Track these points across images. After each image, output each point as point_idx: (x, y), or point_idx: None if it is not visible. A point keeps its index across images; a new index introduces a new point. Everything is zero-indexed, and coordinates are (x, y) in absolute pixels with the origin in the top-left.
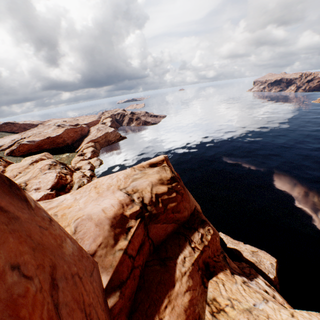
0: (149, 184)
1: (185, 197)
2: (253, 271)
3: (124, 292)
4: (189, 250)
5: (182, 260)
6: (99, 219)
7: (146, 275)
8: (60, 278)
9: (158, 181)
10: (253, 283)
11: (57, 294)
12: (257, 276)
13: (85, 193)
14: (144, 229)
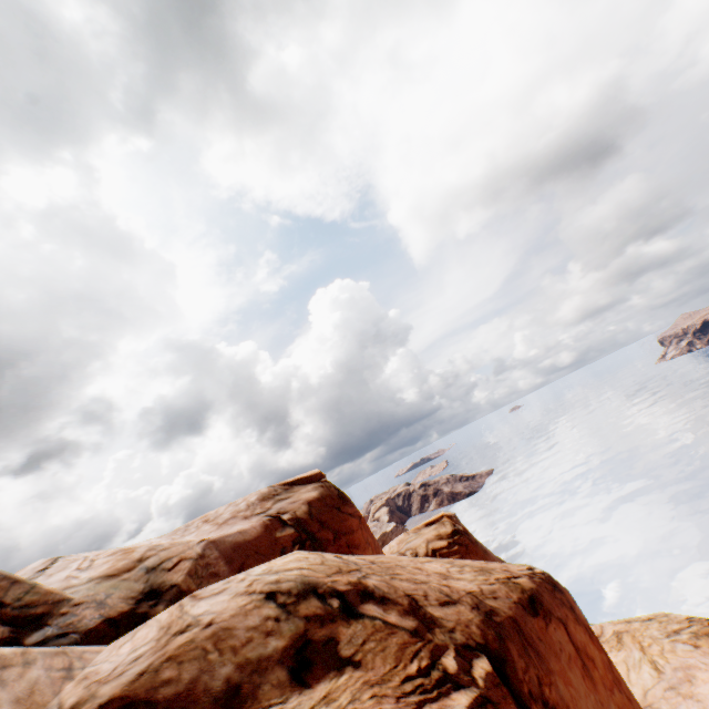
0: (424, 540)
1: (472, 548)
2: None
3: None
4: None
5: None
6: None
7: None
8: None
9: (435, 536)
10: None
11: None
12: None
13: None
14: None
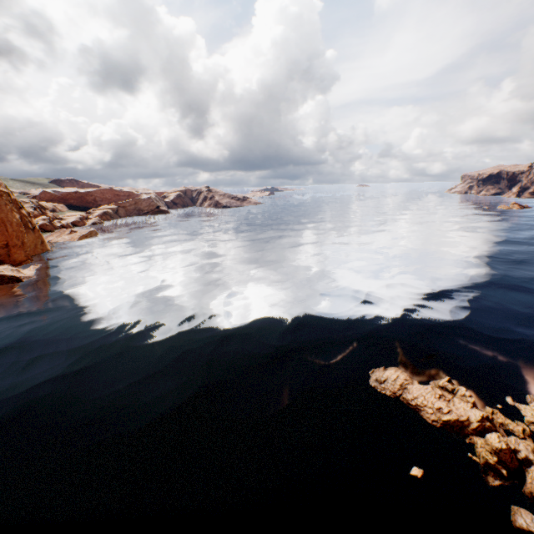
0: None
1: None
2: None
3: None
4: None
5: None
6: None
7: None
8: None
9: None
10: None
11: None
12: None
13: None
14: None
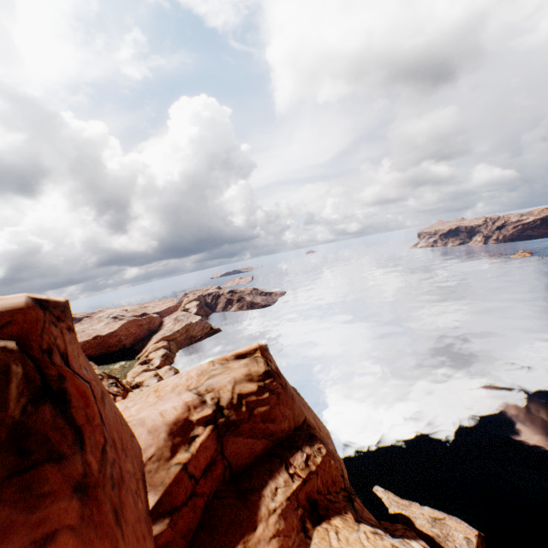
0: (231, 380)
1: (283, 398)
2: (412, 533)
3: (177, 521)
4: (284, 478)
5: (272, 492)
6: (154, 425)
7: (214, 509)
8: (107, 402)
9: (245, 376)
10: (394, 539)
11: (104, 406)
12: (413, 539)
13: (140, 399)
14: (217, 441)
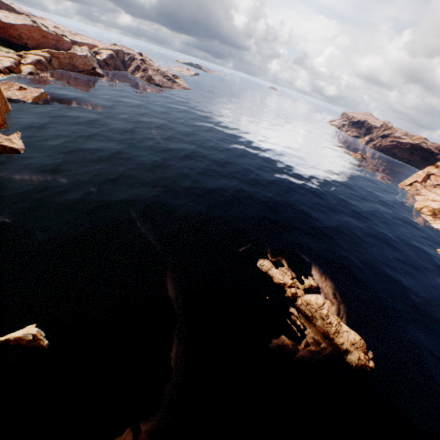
0: None
1: None
2: None
3: None
4: None
5: None
6: None
7: None
8: None
9: None
10: None
11: None
12: None
13: None
14: None
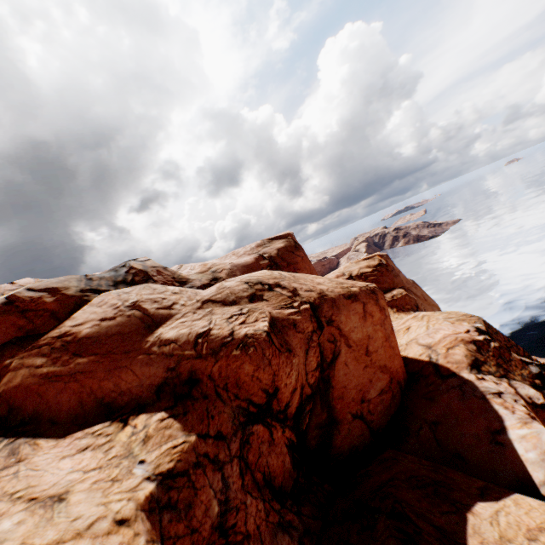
0: (358, 268)
1: (385, 274)
2: None
3: None
4: None
5: None
6: None
7: None
8: None
9: (366, 266)
10: None
11: None
12: None
13: None
14: None
